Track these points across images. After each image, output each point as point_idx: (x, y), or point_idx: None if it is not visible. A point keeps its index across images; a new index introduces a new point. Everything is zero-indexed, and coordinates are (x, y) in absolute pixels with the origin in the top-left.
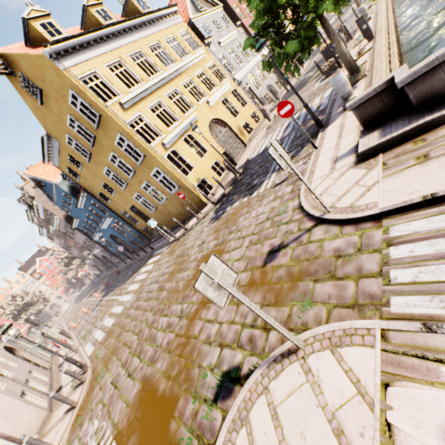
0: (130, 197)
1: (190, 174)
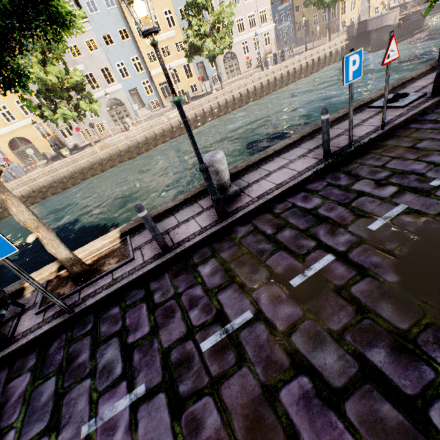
0: (311, 15)
1: (343, 15)
